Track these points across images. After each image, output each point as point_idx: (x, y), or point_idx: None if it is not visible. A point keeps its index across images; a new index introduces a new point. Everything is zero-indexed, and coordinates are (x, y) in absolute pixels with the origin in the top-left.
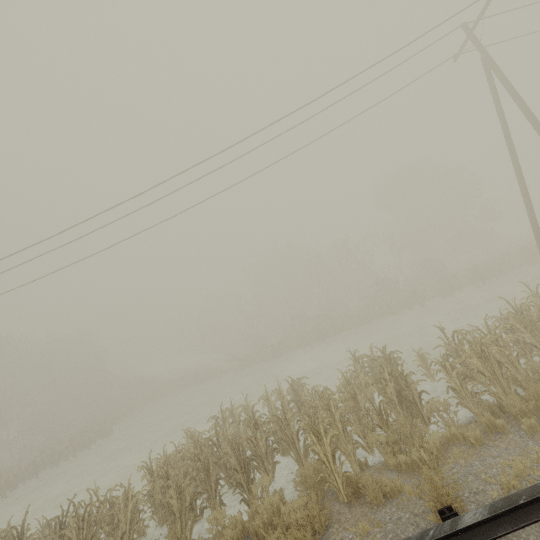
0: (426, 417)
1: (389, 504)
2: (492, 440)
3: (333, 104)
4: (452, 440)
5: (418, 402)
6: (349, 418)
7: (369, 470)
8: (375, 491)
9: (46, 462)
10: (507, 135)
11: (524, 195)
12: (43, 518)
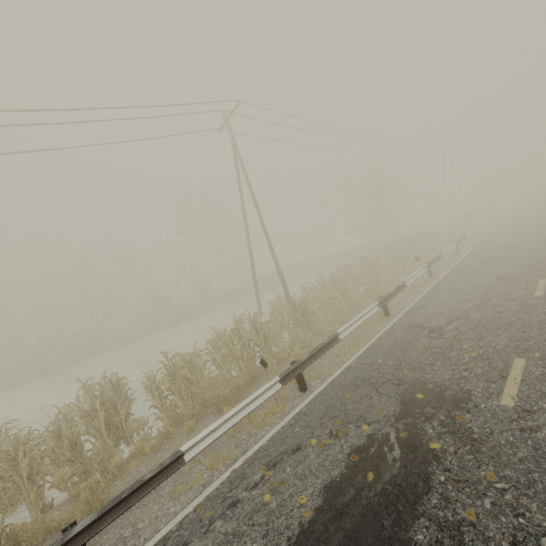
0: (130, 436)
1: (50, 539)
2: (164, 444)
3: (99, 120)
4: (137, 454)
5: (125, 424)
6: (44, 460)
7: (50, 510)
8: (37, 533)
9: None
10: (243, 203)
11: (249, 248)
12: None
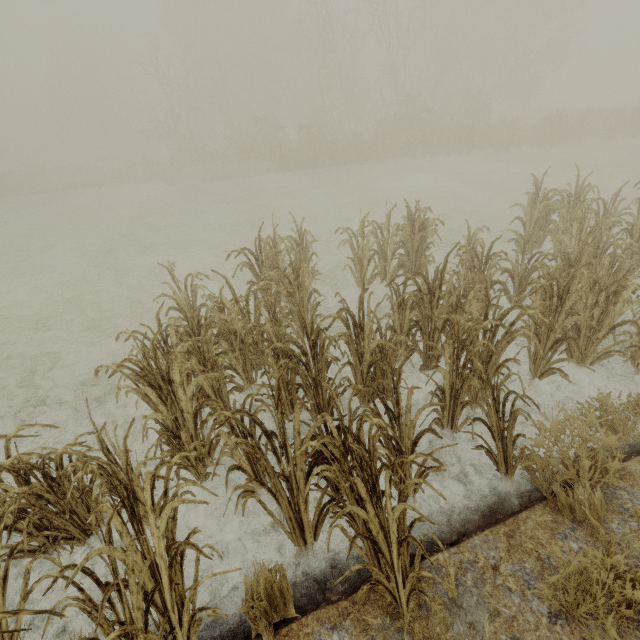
0: None
1: None
2: None
3: None
4: None
5: None
6: None
7: None
8: None
9: None
10: None
11: None
12: None
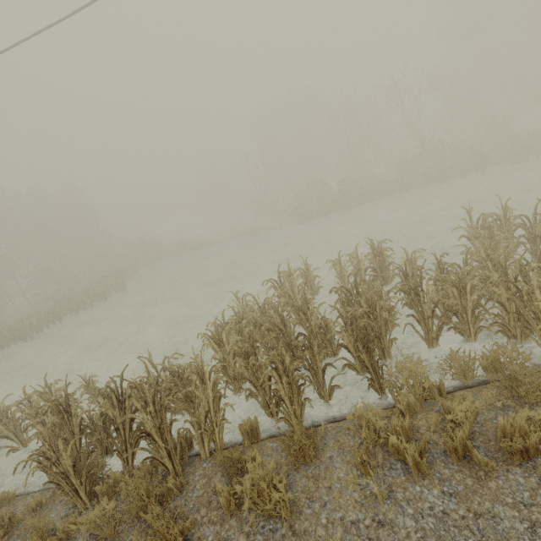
0: None
1: None
2: None
3: None
4: None
5: None
6: None
7: None
8: None
9: (65, 311)
10: None
11: None
12: (84, 374)
